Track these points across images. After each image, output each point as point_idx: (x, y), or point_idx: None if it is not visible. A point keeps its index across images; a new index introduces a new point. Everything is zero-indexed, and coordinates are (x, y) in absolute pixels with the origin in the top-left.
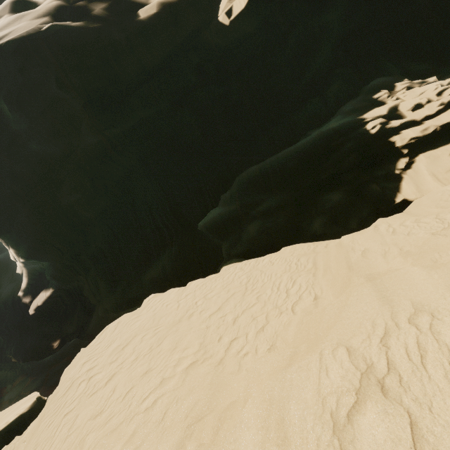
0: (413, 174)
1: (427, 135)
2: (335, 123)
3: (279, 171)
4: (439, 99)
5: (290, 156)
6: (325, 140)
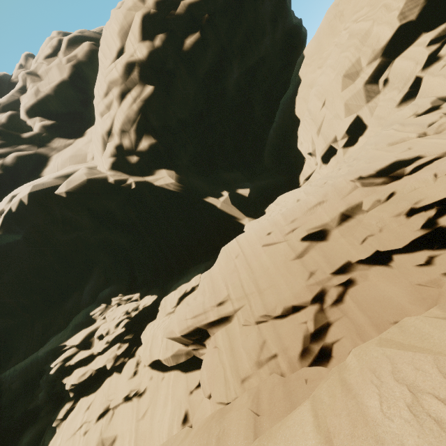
0: (61, 431)
1: (86, 379)
2: (44, 348)
3: (9, 390)
4: (115, 331)
5: (21, 371)
6: (44, 359)
